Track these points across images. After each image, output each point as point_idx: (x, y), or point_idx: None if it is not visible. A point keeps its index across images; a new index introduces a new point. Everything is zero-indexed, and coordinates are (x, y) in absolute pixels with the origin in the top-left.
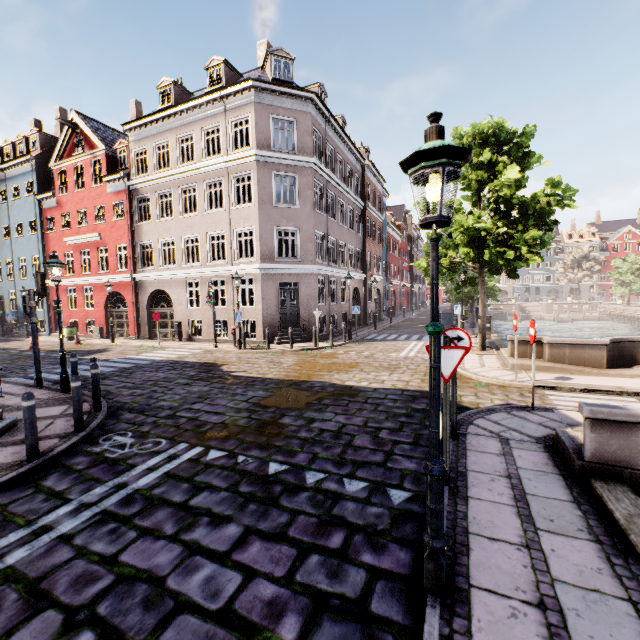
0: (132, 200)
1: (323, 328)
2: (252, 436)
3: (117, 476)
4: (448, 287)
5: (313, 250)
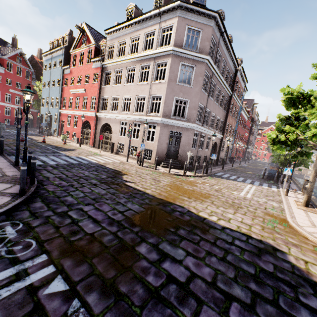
0: (103, 73)
1: (191, 162)
2: (104, 264)
3: None
4: (274, 153)
5: (195, 115)
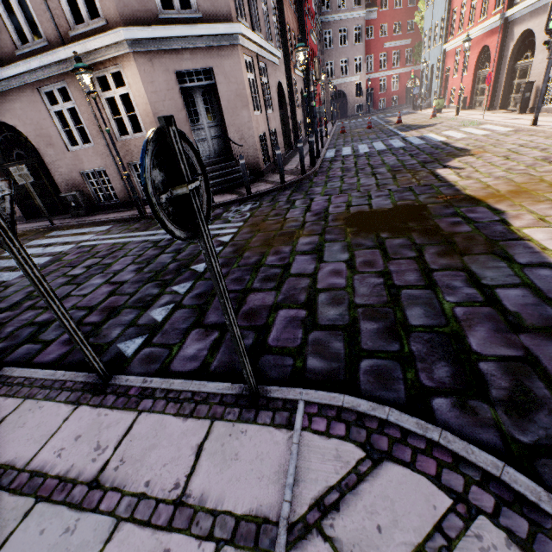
0: None
1: None
2: (260, 238)
3: None
4: None
5: None
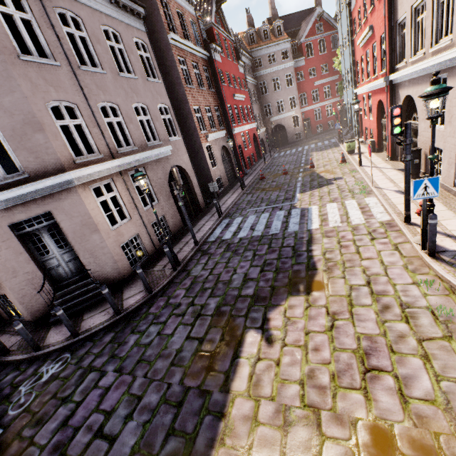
0: None
1: None
2: None
3: None
4: None
5: None
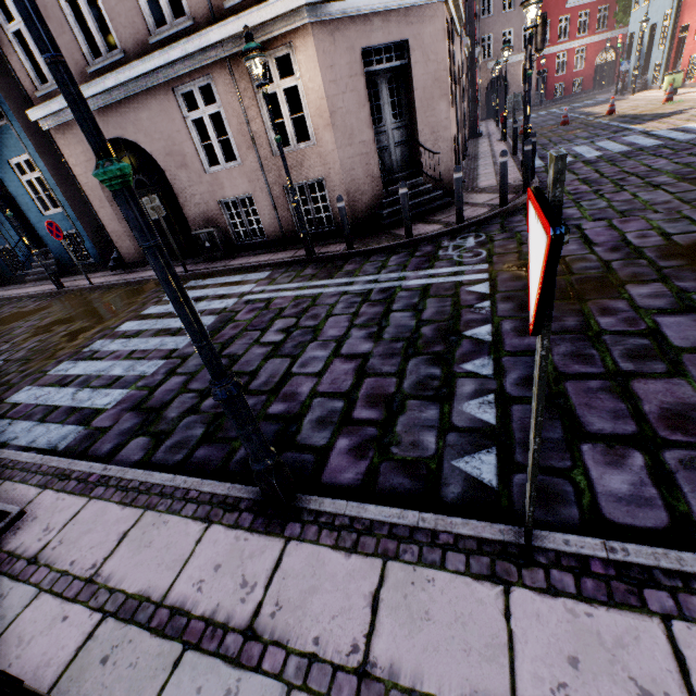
0: None
1: None
2: None
3: (413, 271)
4: None
5: None
